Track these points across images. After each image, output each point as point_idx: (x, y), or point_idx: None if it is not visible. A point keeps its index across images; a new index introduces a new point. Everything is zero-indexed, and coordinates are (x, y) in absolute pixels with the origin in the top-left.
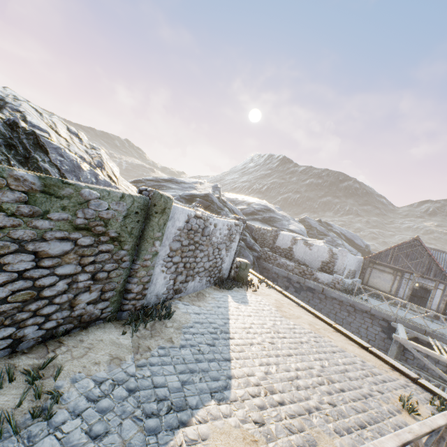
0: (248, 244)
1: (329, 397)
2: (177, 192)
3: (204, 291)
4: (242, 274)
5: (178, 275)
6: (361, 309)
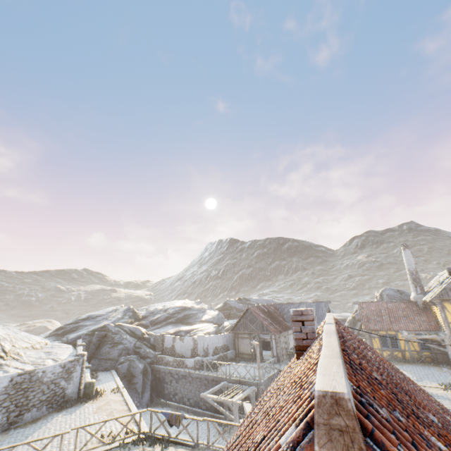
0: (141, 355)
1: (55, 448)
2: (89, 328)
3: (44, 415)
4: (88, 391)
5: (11, 413)
6: (211, 379)
